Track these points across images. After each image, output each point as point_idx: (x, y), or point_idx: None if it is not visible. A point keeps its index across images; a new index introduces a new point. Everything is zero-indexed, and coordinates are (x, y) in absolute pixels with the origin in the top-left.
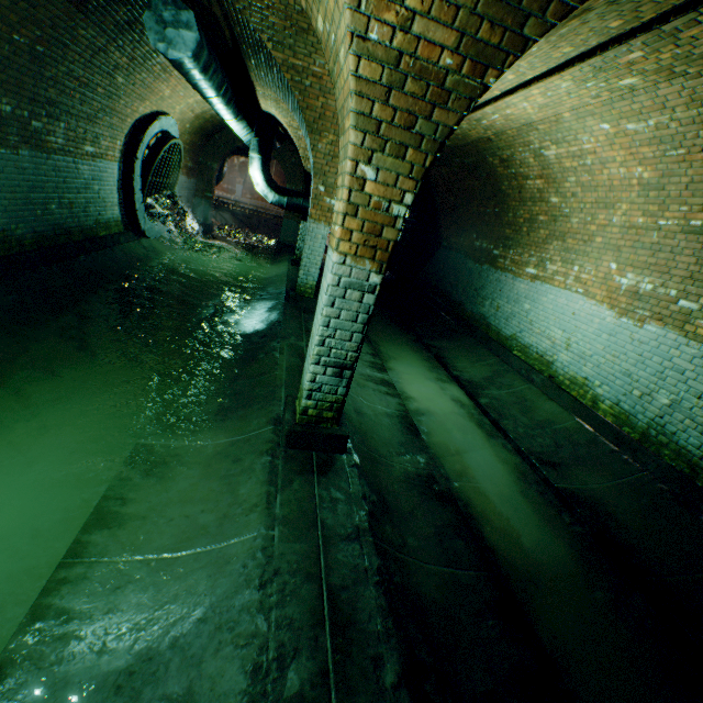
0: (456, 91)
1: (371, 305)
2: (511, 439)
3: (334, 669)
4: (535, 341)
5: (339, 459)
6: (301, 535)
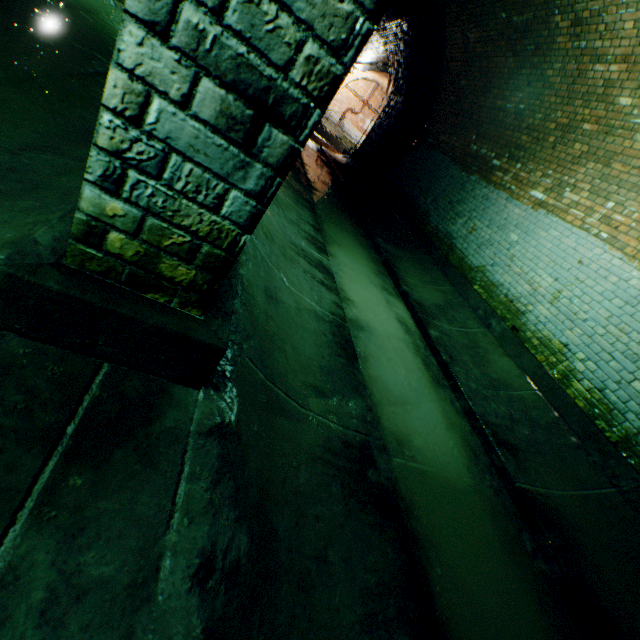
0: None
1: None
2: (462, 396)
3: None
4: (509, 281)
5: (179, 404)
6: None
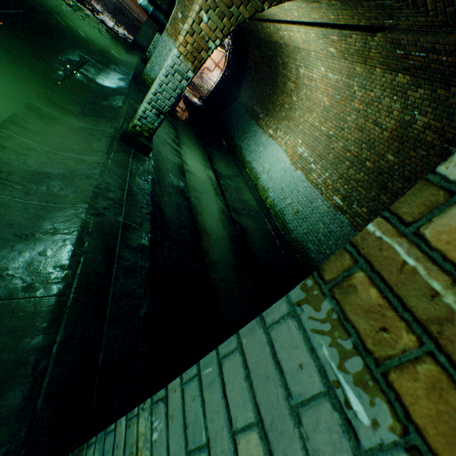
0: (252, 3)
1: (185, 87)
2: (226, 199)
3: (126, 201)
4: (257, 166)
5: (145, 158)
6: (121, 168)
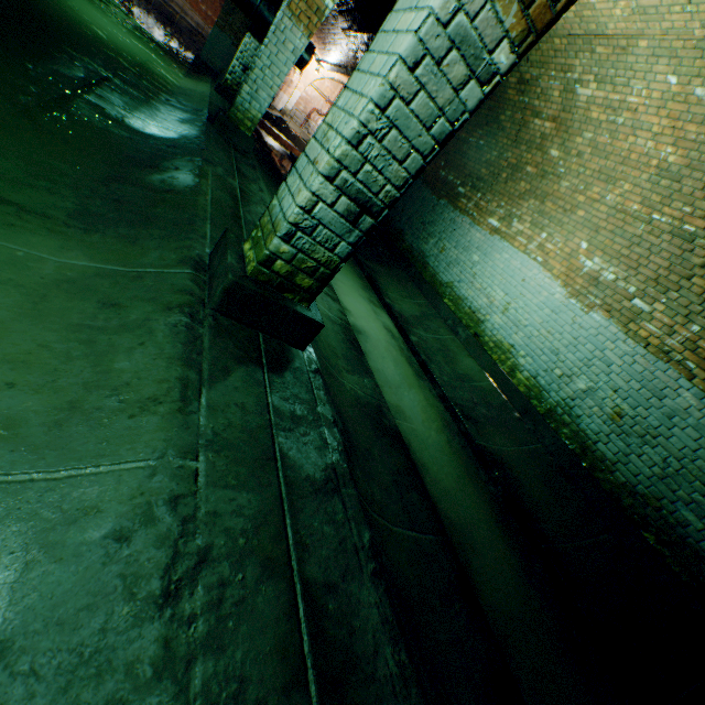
0: None
1: (467, 111)
2: (438, 386)
3: None
4: (472, 295)
5: (298, 357)
6: (249, 476)
